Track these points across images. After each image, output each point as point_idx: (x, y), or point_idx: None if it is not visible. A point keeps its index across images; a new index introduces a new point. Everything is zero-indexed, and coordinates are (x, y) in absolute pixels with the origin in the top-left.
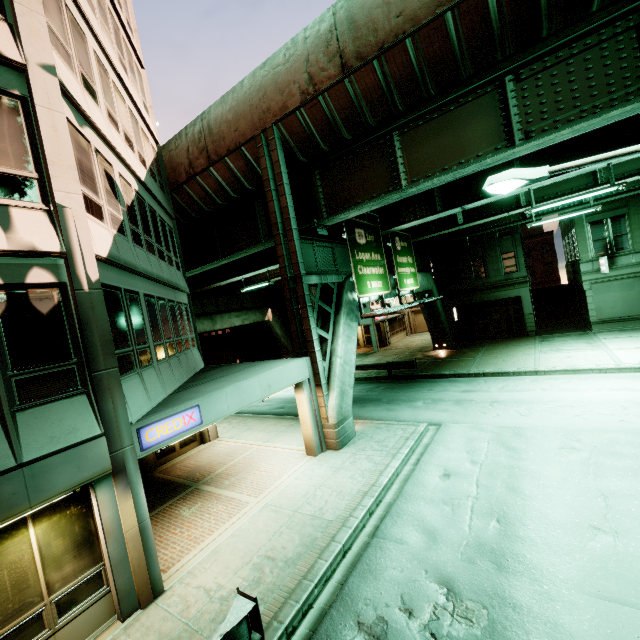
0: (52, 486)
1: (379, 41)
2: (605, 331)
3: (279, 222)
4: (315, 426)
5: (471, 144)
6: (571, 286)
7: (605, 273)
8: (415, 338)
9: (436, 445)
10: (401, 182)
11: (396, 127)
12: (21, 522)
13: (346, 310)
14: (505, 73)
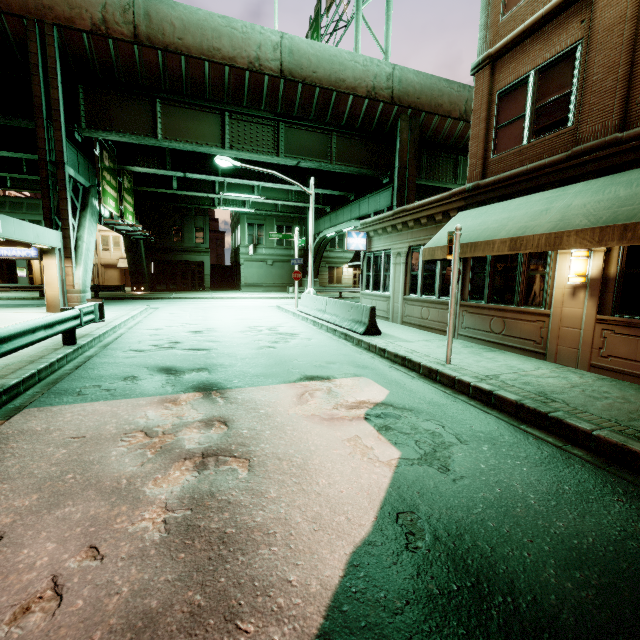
0: None
1: (165, 42)
2: (248, 291)
3: (44, 108)
4: (61, 289)
5: (205, 136)
6: (233, 267)
7: (251, 256)
8: None
9: (160, 310)
10: (158, 134)
11: (160, 97)
12: None
13: (91, 210)
14: (226, 110)
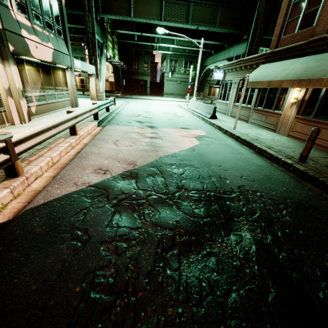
0: (65, 62)
1: None
2: (166, 97)
3: (87, 5)
4: (96, 91)
5: (152, 14)
6: (160, 83)
7: (170, 78)
8: None
9: (130, 103)
10: (131, 14)
11: None
12: (59, 68)
13: (104, 55)
14: None
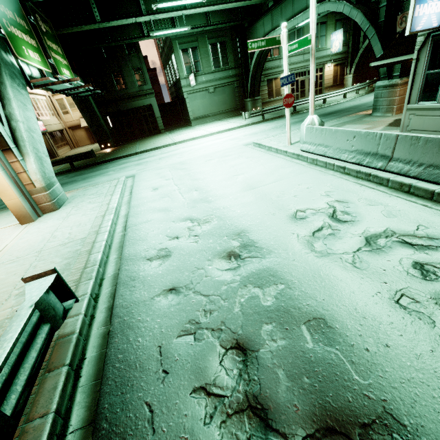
0: None
1: None
2: (197, 125)
3: None
4: (20, 194)
5: None
6: (175, 103)
7: (193, 87)
8: (80, 149)
9: (139, 182)
10: None
11: None
12: None
13: (7, 71)
14: None
